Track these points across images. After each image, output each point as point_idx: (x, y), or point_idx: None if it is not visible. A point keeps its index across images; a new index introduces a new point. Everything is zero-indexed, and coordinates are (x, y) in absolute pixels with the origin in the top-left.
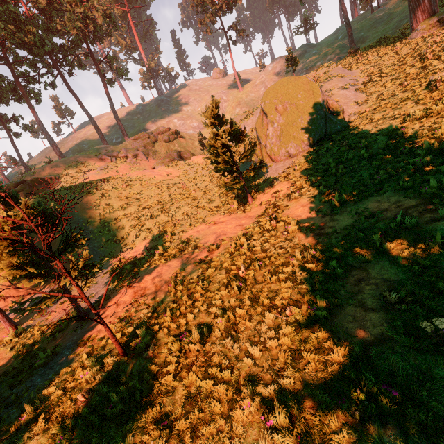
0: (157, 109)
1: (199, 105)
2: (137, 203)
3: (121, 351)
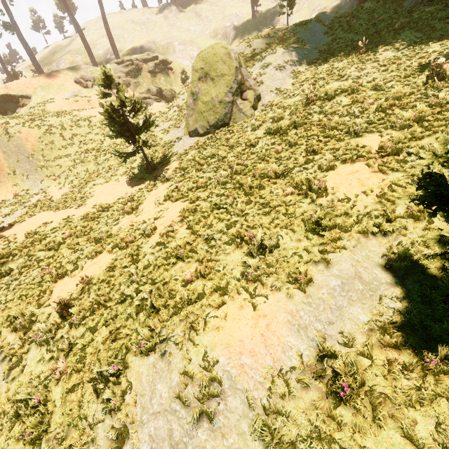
0: (163, 23)
1: (208, 26)
2: (78, 146)
3: None
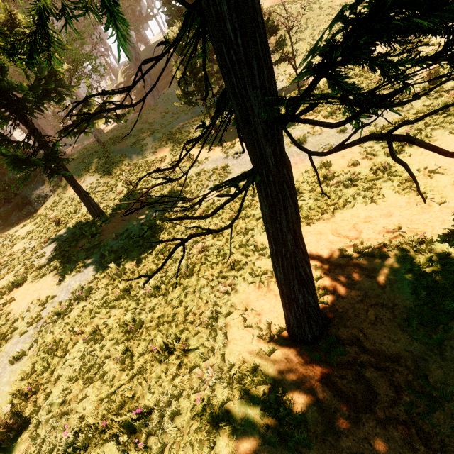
0: None
1: None
2: (311, 29)
3: (299, 92)
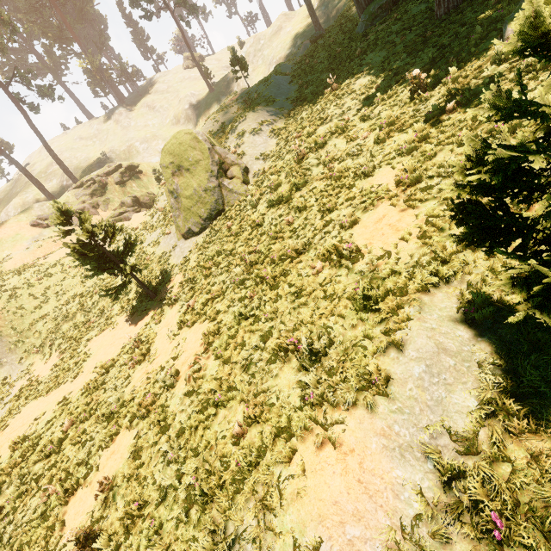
0: (116, 128)
1: (167, 115)
2: (56, 299)
3: None
